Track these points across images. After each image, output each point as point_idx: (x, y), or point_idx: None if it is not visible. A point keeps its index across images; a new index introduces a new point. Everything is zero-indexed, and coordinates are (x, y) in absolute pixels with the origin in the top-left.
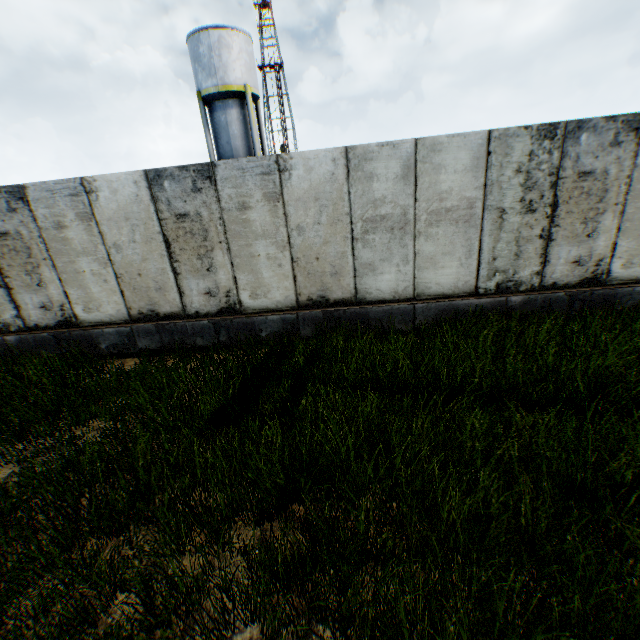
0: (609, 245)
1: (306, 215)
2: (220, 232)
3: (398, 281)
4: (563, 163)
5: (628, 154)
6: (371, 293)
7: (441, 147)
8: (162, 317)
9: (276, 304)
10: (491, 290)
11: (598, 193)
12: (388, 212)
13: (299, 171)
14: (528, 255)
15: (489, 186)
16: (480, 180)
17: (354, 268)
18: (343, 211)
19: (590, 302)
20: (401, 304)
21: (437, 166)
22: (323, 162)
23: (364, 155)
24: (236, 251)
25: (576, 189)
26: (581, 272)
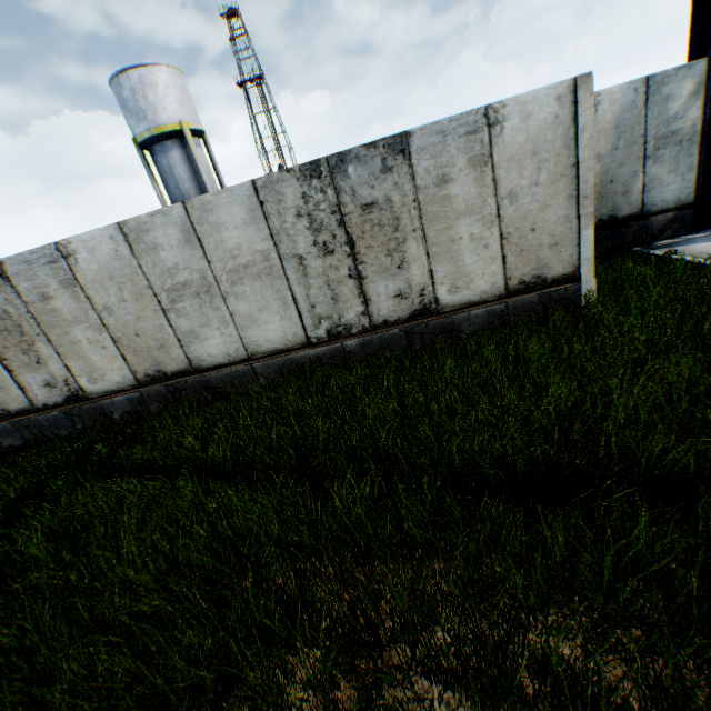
0: (426, 273)
1: (109, 295)
2: (35, 325)
3: (226, 344)
4: (342, 199)
5: (406, 177)
6: (205, 360)
7: (212, 206)
8: (16, 414)
9: (118, 385)
10: (324, 338)
11: (392, 222)
12: (187, 278)
13: (84, 254)
14: (346, 297)
15: (276, 235)
16: (265, 231)
17: (178, 338)
18: (143, 285)
19: (430, 334)
20: (238, 366)
21: (216, 225)
22: (103, 241)
23: (140, 227)
24: (58, 341)
25: (367, 222)
26: (409, 305)
